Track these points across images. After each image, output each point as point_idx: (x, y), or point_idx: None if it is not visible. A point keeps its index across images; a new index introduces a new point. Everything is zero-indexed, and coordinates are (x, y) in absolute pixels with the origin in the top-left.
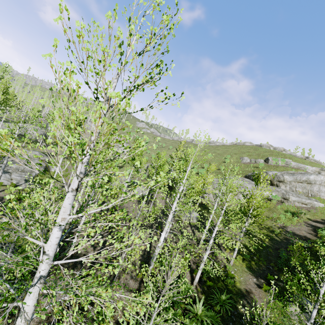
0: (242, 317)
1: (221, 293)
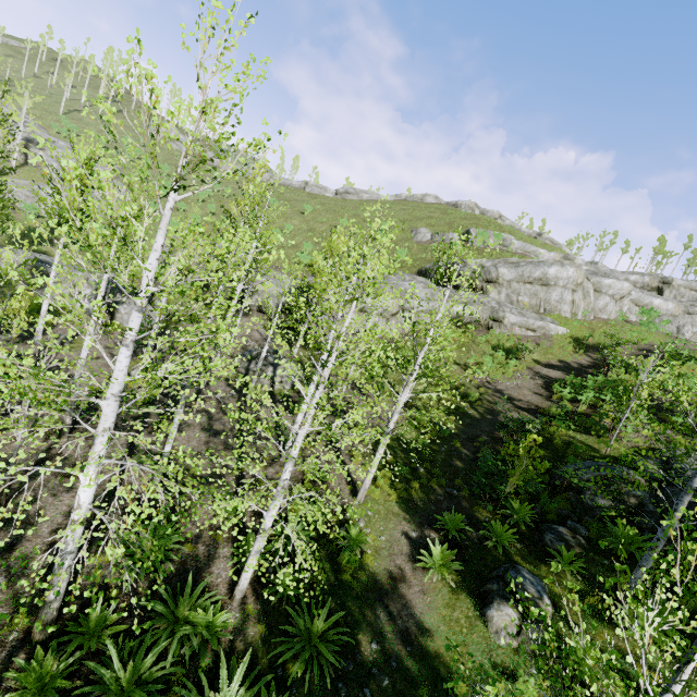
0: (368, 677)
1: (317, 610)
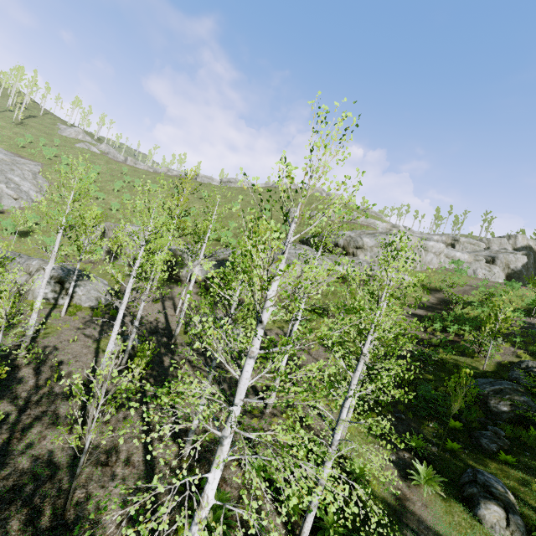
0: None
1: None
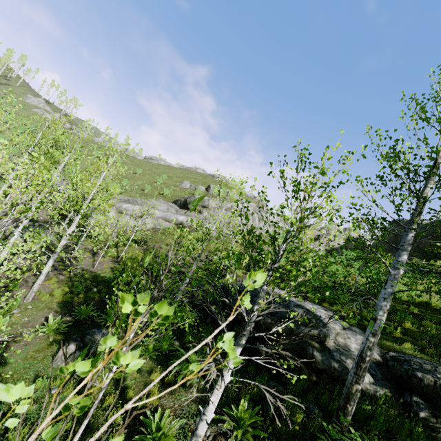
0: None
1: None
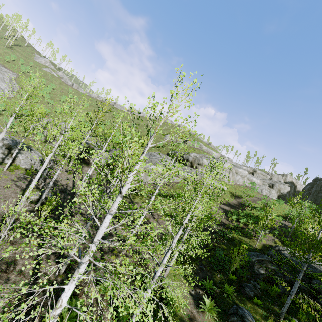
0: None
1: None
